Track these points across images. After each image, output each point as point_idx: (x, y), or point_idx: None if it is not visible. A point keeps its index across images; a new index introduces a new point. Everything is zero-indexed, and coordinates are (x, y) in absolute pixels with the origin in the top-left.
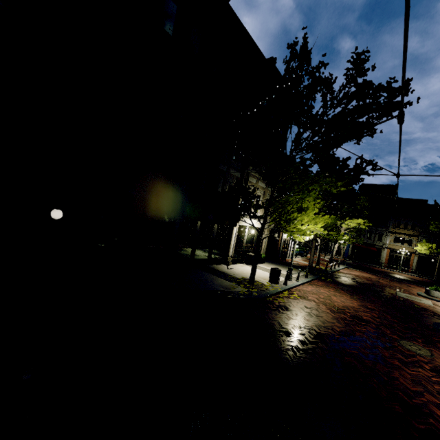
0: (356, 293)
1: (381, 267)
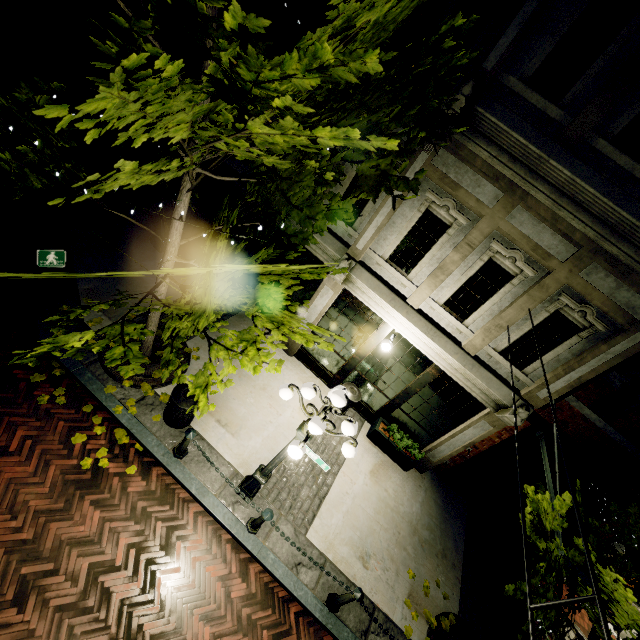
0: None
1: None
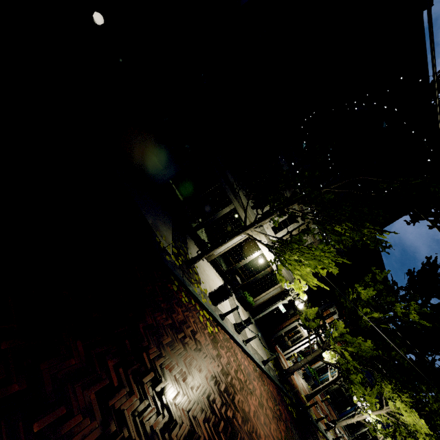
0: None
1: None
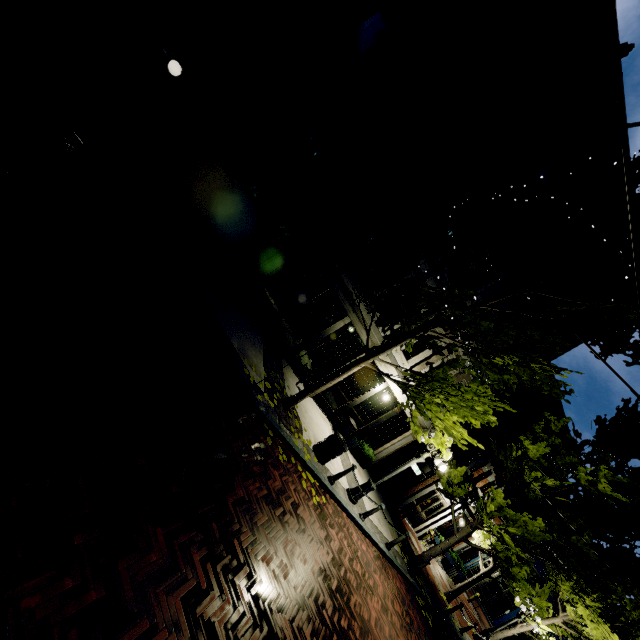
0: None
1: None
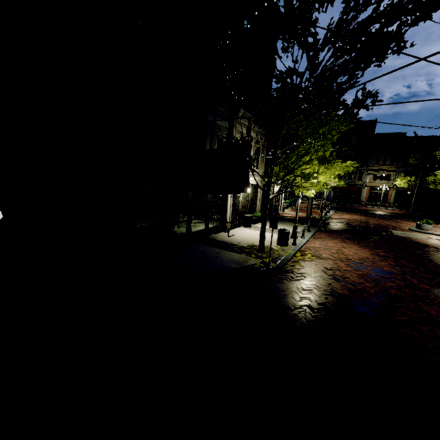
0: (360, 240)
1: (363, 206)
